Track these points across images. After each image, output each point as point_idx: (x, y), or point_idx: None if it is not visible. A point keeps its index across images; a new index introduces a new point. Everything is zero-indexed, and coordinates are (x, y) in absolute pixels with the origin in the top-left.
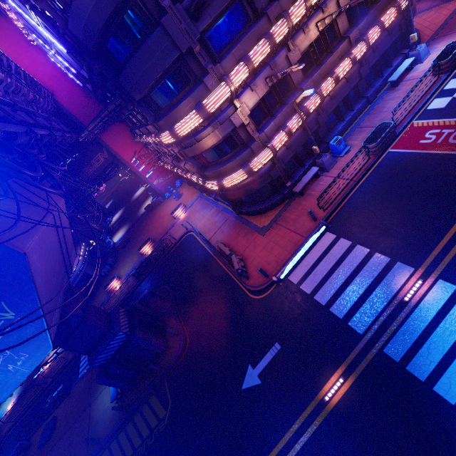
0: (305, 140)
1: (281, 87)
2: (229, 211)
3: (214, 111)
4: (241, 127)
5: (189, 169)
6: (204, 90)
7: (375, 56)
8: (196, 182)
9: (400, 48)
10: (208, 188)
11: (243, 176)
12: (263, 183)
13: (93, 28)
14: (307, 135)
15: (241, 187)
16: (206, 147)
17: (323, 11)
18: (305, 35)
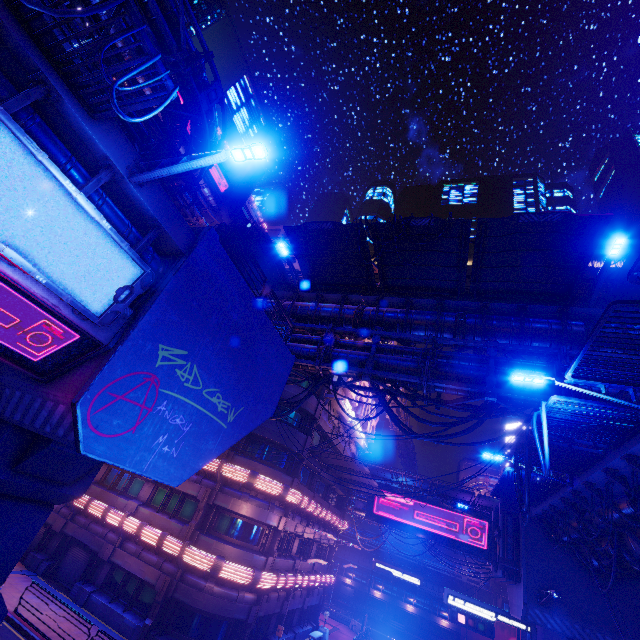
0: (272, 611)
1: (287, 542)
2: (116, 634)
3: (279, 500)
4: (273, 533)
5: (145, 514)
6: (289, 482)
7: (310, 600)
8: (89, 540)
9: (311, 617)
10: (183, 555)
11: (248, 577)
12: (239, 613)
13: (287, 396)
14: (274, 608)
15: (218, 592)
16: (249, 514)
17: (319, 528)
18: (312, 528)
